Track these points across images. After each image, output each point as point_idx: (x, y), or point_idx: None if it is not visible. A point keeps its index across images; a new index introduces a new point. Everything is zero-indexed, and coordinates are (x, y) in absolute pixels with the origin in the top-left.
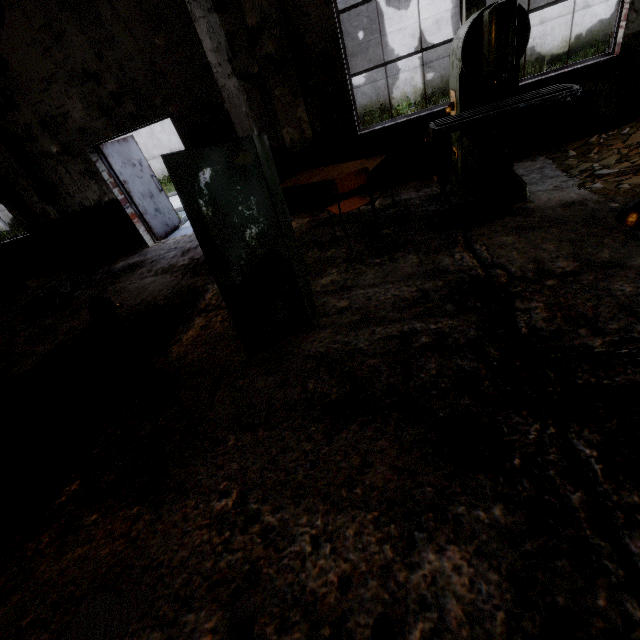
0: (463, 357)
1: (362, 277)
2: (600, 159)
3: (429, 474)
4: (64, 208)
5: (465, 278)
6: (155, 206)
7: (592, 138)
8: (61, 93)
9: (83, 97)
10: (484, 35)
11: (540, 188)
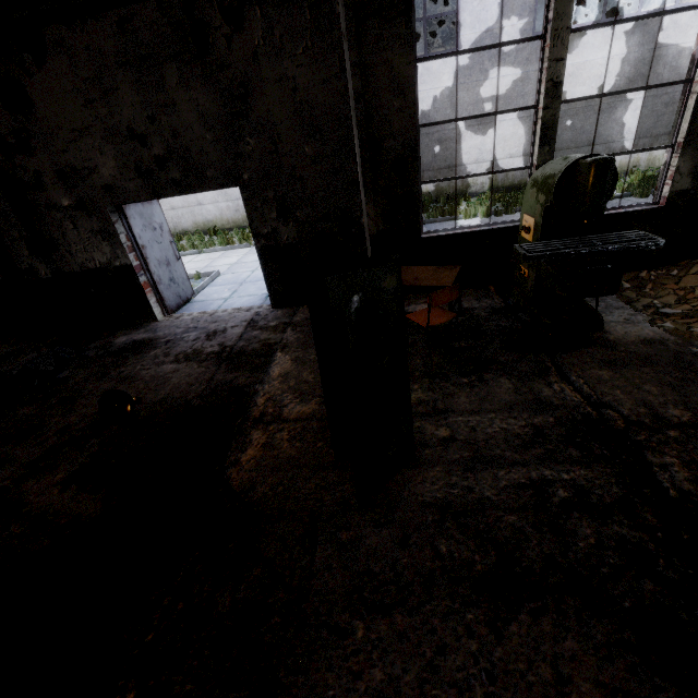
0: (619, 522)
1: (454, 399)
2: (658, 296)
3: (650, 697)
4: (58, 266)
5: (577, 416)
6: (170, 275)
7: (641, 273)
8: (93, 147)
9: (120, 155)
10: (579, 180)
11: (611, 318)
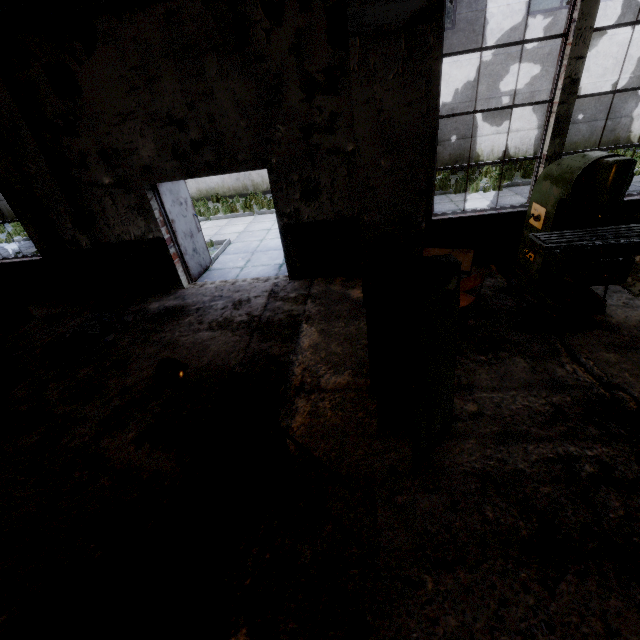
0: None
1: (476, 376)
2: None
3: None
4: (97, 238)
5: (591, 396)
6: (193, 246)
7: (635, 257)
8: (135, 130)
9: (159, 138)
10: (597, 178)
11: (610, 302)
